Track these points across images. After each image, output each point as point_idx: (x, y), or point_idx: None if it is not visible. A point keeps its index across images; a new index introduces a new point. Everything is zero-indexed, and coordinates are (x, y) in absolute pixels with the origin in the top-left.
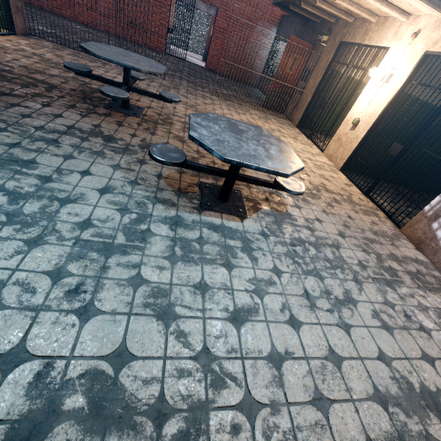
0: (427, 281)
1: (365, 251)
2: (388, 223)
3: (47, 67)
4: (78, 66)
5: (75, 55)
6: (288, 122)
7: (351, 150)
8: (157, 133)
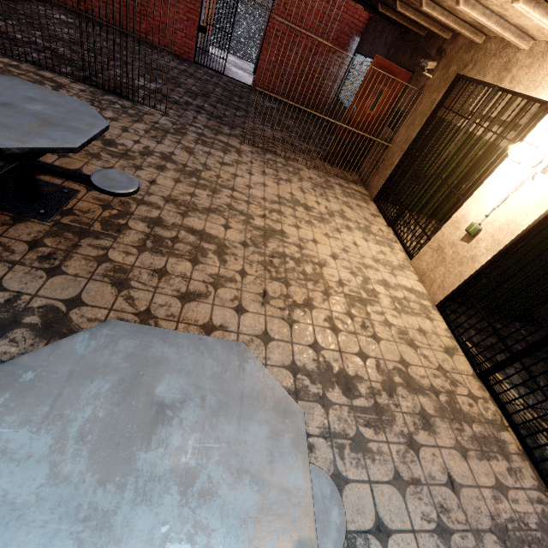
0: None
1: None
2: (526, 476)
3: None
4: None
5: (5, 70)
6: (361, 191)
7: (459, 278)
8: (67, 267)
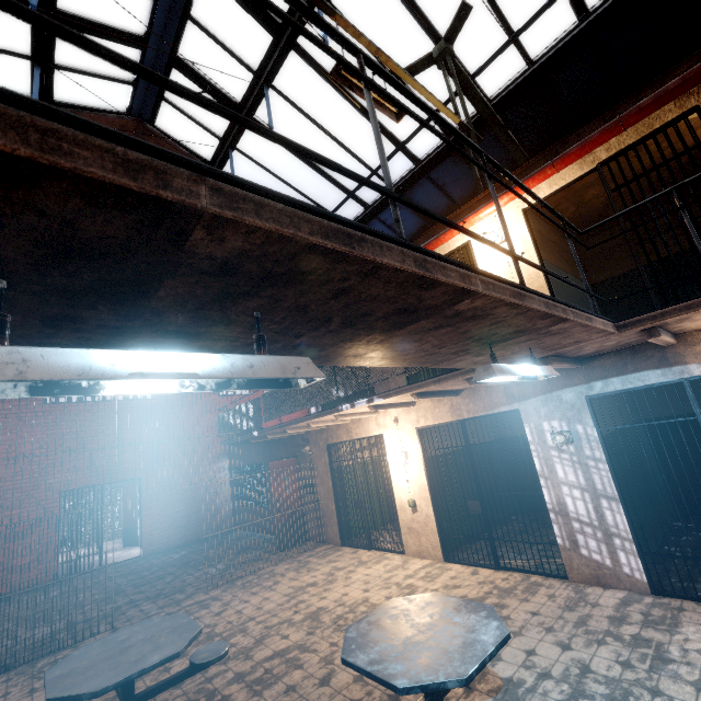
0: (660, 617)
1: (599, 641)
2: (555, 583)
3: None
4: None
5: None
6: (328, 548)
7: (435, 532)
8: None
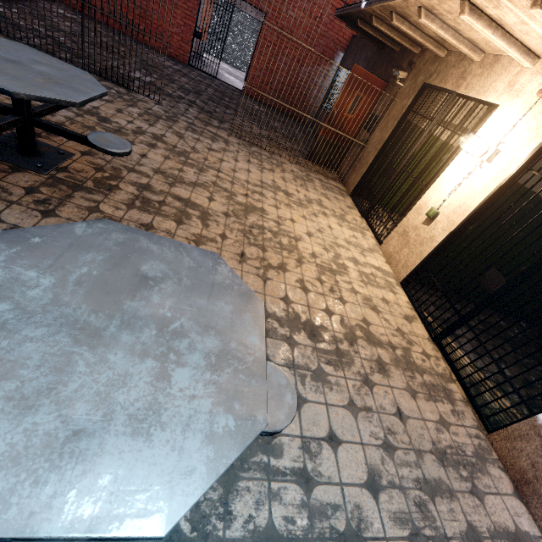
0: None
1: (417, 535)
2: (467, 417)
3: None
4: None
5: None
6: (339, 187)
7: (420, 257)
8: (61, 211)
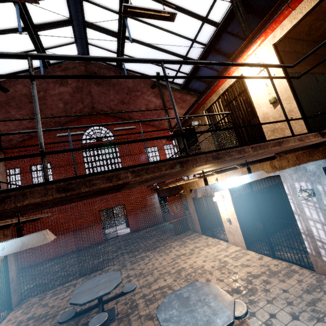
0: None
1: (319, 319)
2: (305, 272)
3: (40, 324)
4: (67, 314)
5: (54, 294)
6: (196, 235)
7: (241, 235)
8: (133, 325)
